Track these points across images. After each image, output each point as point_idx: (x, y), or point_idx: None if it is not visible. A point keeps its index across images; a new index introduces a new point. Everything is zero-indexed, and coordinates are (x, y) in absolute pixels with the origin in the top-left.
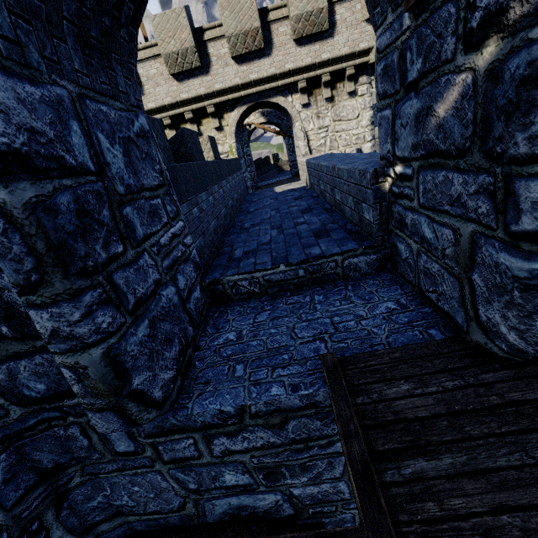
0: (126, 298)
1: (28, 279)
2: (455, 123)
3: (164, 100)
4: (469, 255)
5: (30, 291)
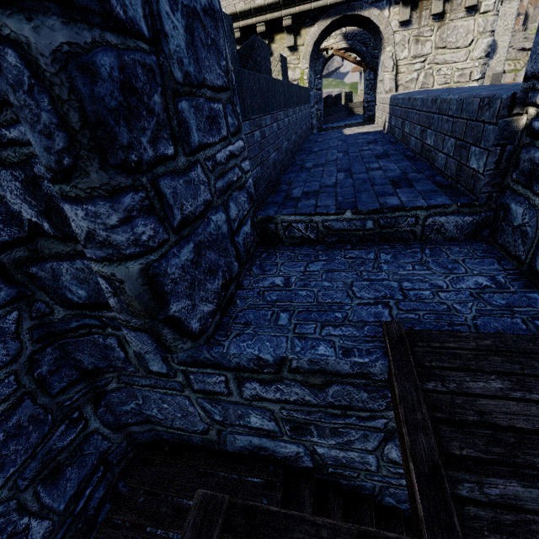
0: (172, 212)
1: (60, 162)
2: None
3: (236, 6)
4: None
5: (63, 178)
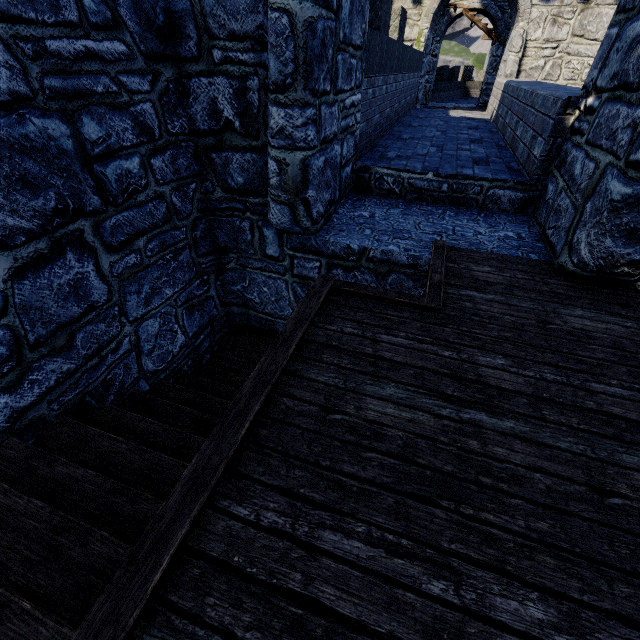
0: (321, 130)
1: (284, 81)
2: None
3: None
4: (594, 185)
5: (281, 91)
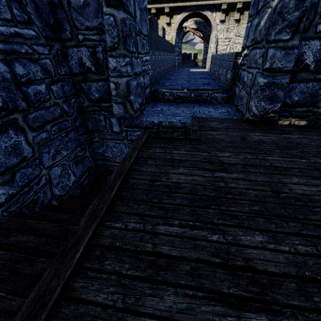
0: (133, 68)
1: (114, 46)
2: (263, 29)
3: None
4: (253, 82)
5: (113, 50)
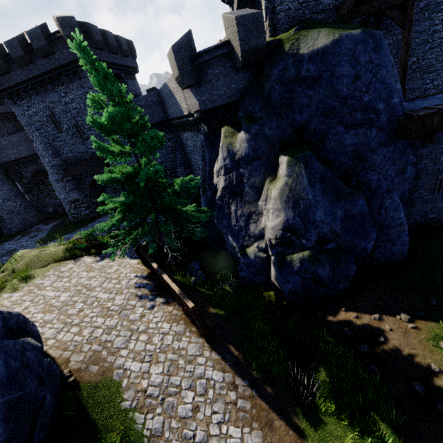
0: None
1: None
2: None
3: None
4: None
5: None
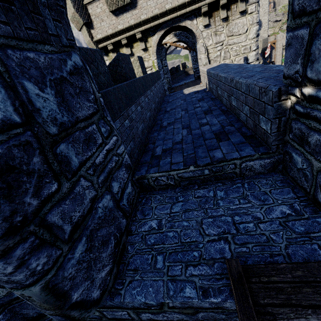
0: (62, 230)
1: None
2: None
3: (107, 31)
4: None
5: None
